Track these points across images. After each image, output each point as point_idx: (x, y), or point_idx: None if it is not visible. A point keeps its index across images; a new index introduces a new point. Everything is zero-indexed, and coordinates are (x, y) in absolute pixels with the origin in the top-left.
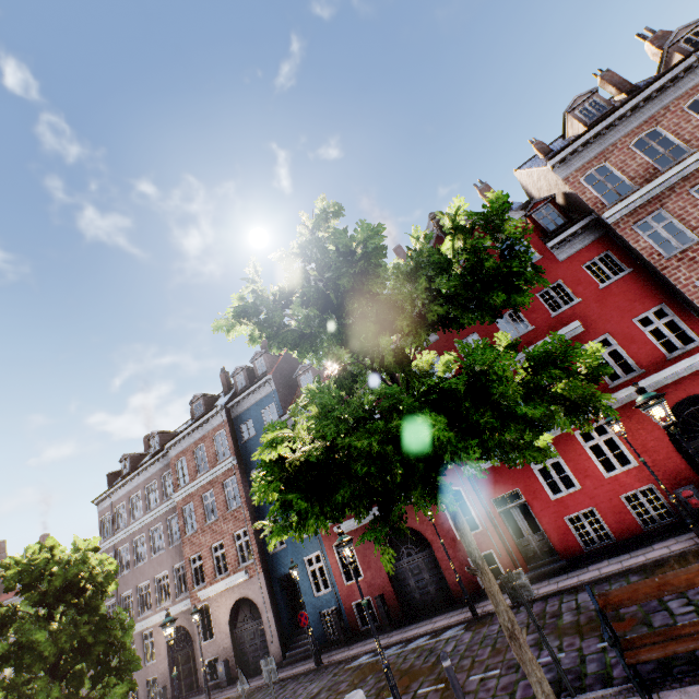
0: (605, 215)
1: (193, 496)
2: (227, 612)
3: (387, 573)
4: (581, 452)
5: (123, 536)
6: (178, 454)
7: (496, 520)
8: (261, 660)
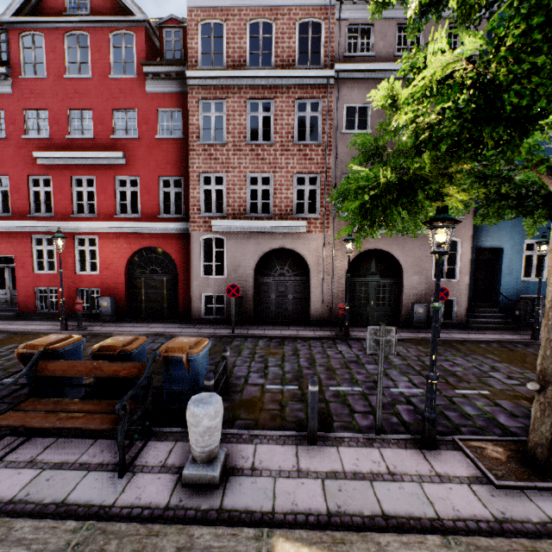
0: (187, 73)
1: None
2: None
3: None
4: (71, 251)
5: None
6: None
7: None
8: None
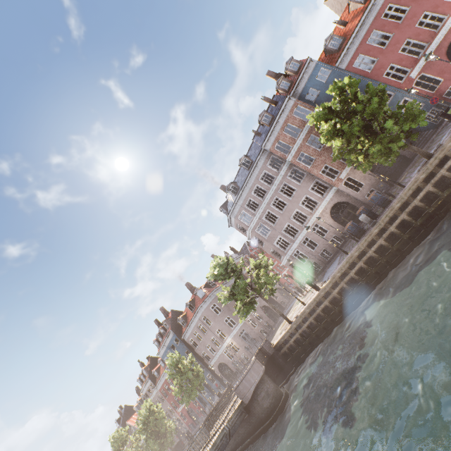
0: None
1: (300, 149)
2: None
3: None
4: None
5: (262, 209)
6: (273, 144)
7: None
8: None
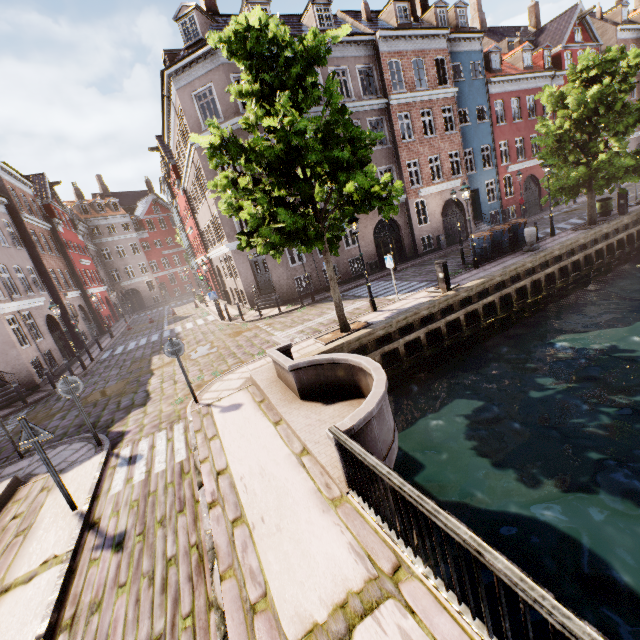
0: None
1: (411, 107)
2: (441, 206)
3: (522, 196)
4: None
5: None
6: (392, 53)
7: None
8: None
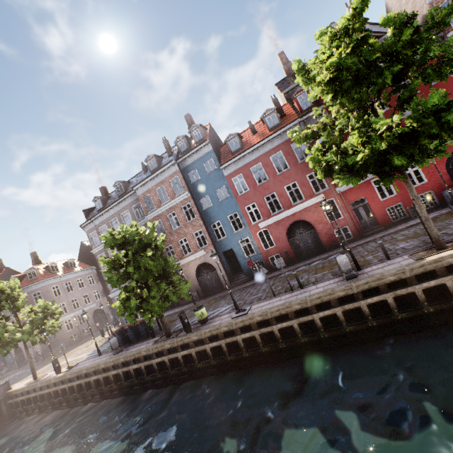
0: (450, 34)
1: (161, 216)
2: (194, 270)
3: (288, 243)
4: None
5: None
6: (144, 193)
7: (350, 213)
8: (274, 260)
